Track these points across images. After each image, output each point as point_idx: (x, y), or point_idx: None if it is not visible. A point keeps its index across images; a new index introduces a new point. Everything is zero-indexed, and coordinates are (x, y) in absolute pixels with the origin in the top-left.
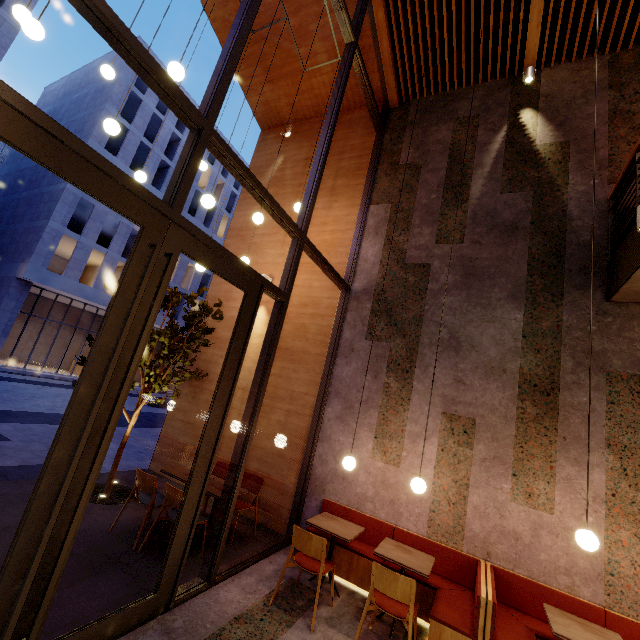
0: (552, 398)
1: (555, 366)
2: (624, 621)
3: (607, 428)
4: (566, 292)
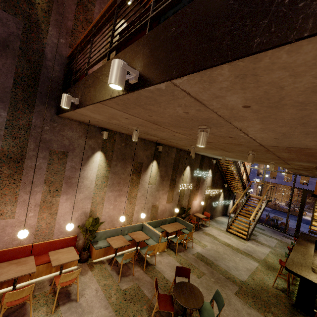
0: (21, 164)
1: (25, 147)
2: (39, 245)
3: (46, 175)
4: (37, 105)
